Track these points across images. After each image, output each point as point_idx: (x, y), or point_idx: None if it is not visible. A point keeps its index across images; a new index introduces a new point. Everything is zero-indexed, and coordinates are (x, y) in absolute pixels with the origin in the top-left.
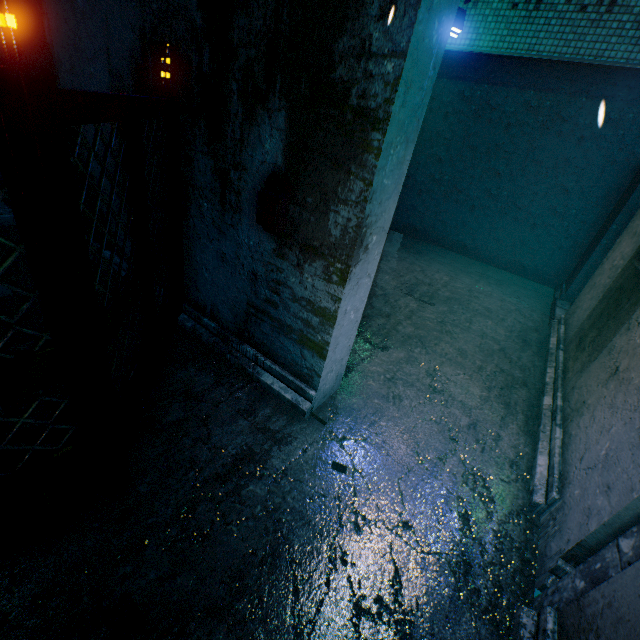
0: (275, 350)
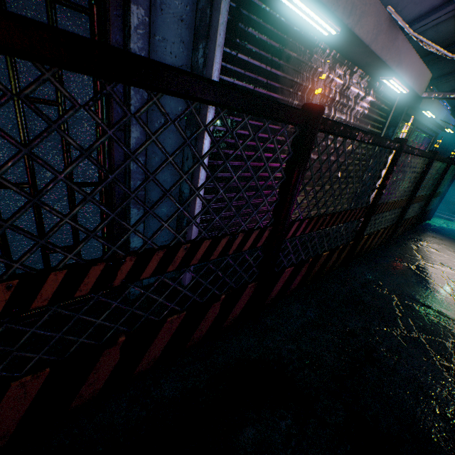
0: (441, 207)
